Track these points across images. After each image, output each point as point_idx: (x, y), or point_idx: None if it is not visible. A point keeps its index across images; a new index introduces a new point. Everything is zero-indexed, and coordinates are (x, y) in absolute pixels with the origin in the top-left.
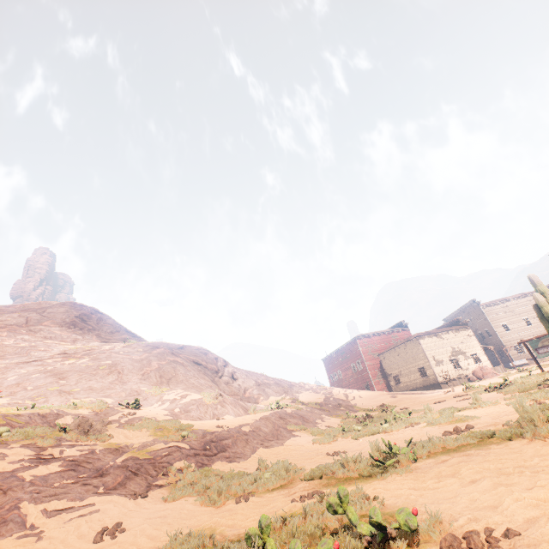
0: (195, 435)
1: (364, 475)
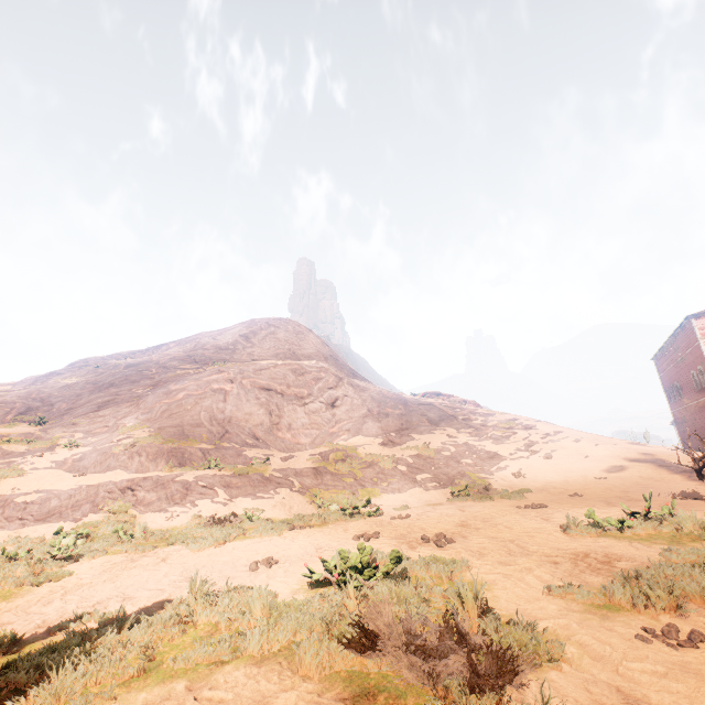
0: None
1: None
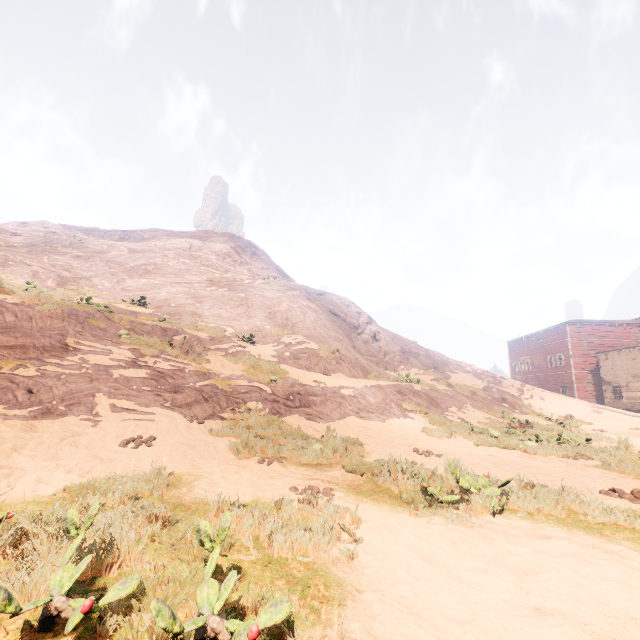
0: (282, 382)
1: (400, 498)
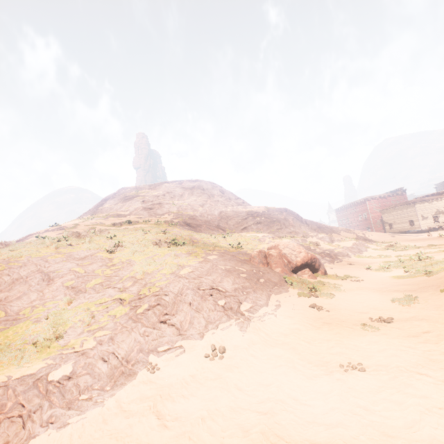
0: (345, 247)
1: (414, 256)
